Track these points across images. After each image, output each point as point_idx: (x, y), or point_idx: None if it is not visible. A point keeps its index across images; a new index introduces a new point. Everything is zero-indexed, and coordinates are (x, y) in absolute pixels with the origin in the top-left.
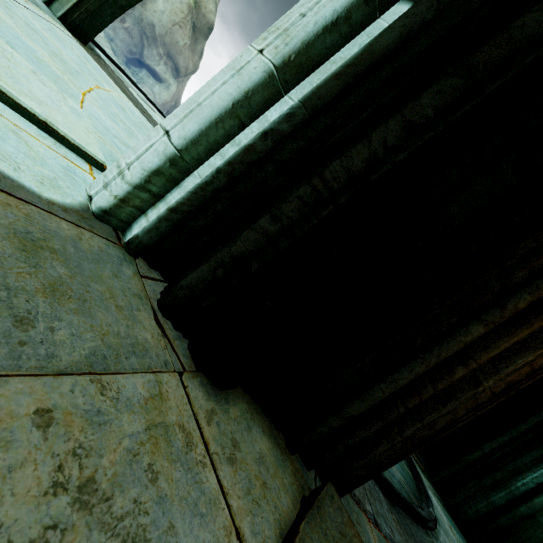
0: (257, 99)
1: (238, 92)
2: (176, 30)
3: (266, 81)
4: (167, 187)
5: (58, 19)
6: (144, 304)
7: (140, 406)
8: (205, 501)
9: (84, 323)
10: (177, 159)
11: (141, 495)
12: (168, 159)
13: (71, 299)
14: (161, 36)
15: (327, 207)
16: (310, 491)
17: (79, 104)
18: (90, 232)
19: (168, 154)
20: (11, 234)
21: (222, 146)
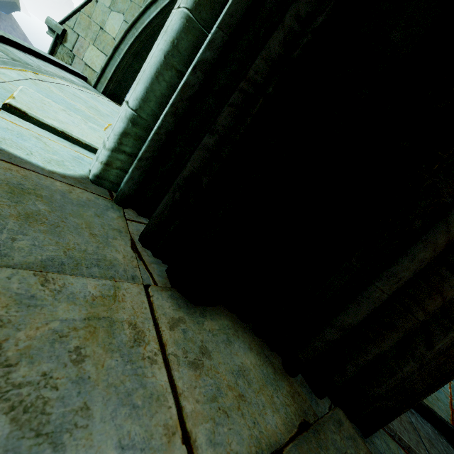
0: (184, 45)
1: (166, 44)
2: None
3: (186, 26)
4: (137, 145)
5: (101, 94)
6: (123, 236)
7: (85, 301)
8: (144, 395)
9: (50, 240)
10: (136, 118)
11: (54, 371)
12: (129, 120)
13: (44, 224)
14: None
15: (257, 102)
16: (318, 419)
17: (103, 129)
18: (82, 189)
19: (128, 116)
20: (4, 184)
21: (170, 98)
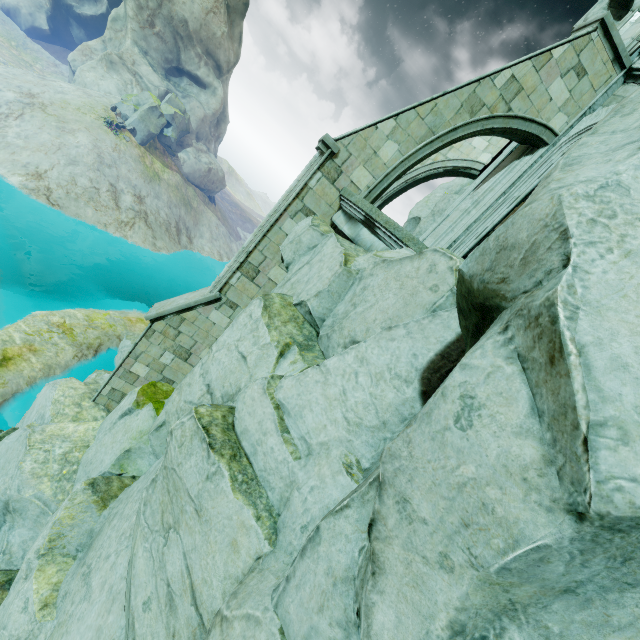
0: None
1: None
2: (211, 20)
3: None
4: None
5: None
6: None
7: None
8: None
9: None
10: None
11: None
12: None
13: None
14: (196, 32)
15: None
16: None
17: None
18: None
19: None
20: None
21: None
